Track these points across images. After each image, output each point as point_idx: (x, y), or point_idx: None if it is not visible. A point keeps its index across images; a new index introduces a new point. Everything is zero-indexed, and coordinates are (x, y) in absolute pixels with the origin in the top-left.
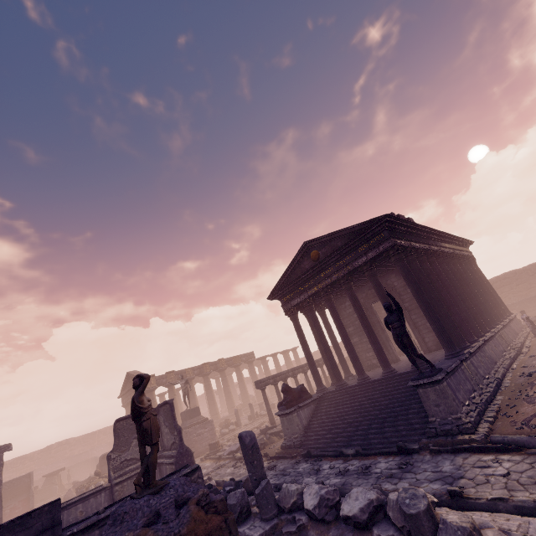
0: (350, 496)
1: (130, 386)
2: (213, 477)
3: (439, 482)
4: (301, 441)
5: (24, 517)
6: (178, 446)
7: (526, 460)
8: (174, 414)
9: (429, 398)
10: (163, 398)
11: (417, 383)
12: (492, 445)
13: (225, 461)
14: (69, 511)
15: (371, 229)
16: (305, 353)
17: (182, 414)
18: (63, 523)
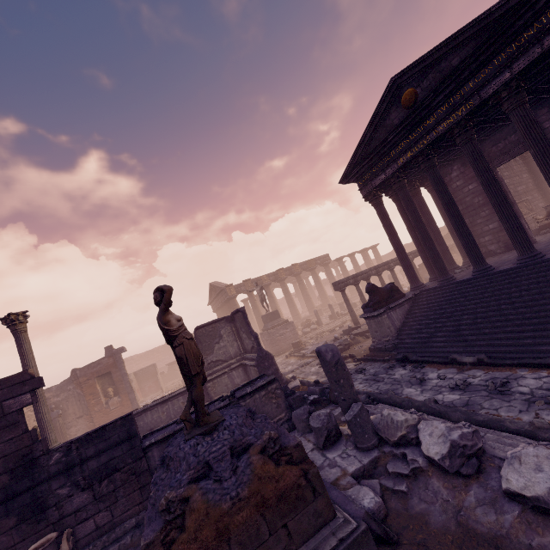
0: (520, 459)
1: (214, 295)
2: (297, 375)
3: None
4: (393, 344)
5: (99, 430)
6: (257, 351)
7: None
8: (248, 321)
9: None
10: (247, 303)
11: None
12: None
13: (309, 360)
14: (173, 402)
15: (531, 1)
16: (394, 246)
17: (263, 317)
18: (170, 410)
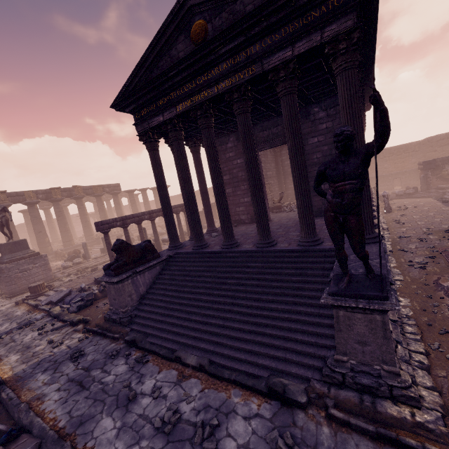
0: None
1: None
2: None
3: None
4: (130, 317)
5: None
6: None
7: None
8: None
9: (351, 328)
10: None
11: (343, 303)
12: None
13: (39, 315)
14: None
15: None
16: (161, 200)
17: (0, 246)
18: None
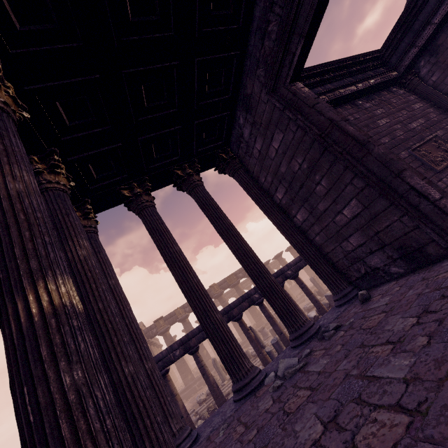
0: None
1: None
2: None
3: None
4: None
5: None
6: None
7: None
8: None
9: None
10: None
11: None
12: None
13: None
14: None
15: None
16: None
17: None
18: None
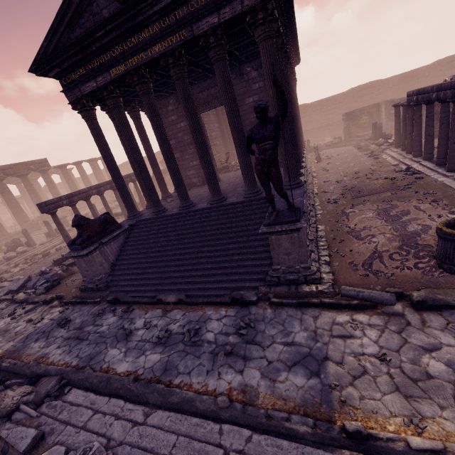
0: None
1: None
2: None
3: (301, 371)
4: (106, 283)
5: None
6: None
7: (390, 325)
8: None
9: (280, 246)
10: None
11: (273, 229)
12: (346, 303)
13: (1, 305)
14: None
15: None
16: (110, 171)
17: None
18: None
